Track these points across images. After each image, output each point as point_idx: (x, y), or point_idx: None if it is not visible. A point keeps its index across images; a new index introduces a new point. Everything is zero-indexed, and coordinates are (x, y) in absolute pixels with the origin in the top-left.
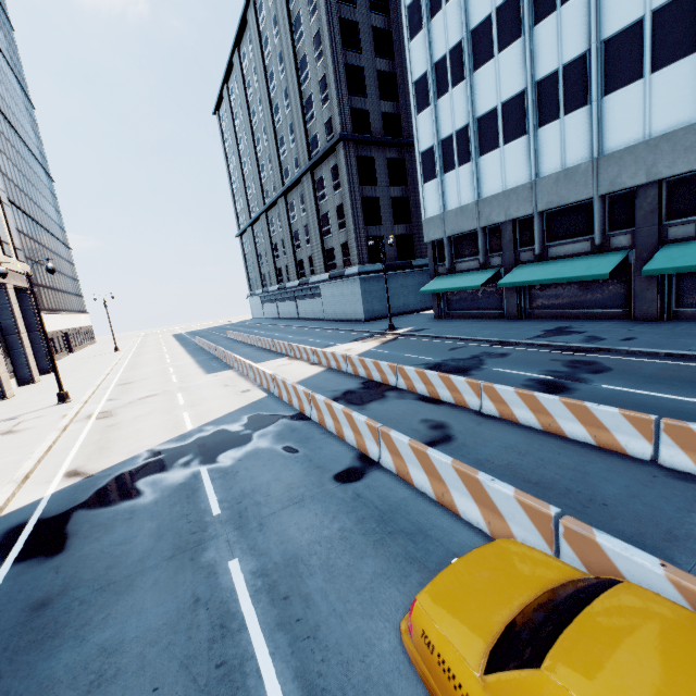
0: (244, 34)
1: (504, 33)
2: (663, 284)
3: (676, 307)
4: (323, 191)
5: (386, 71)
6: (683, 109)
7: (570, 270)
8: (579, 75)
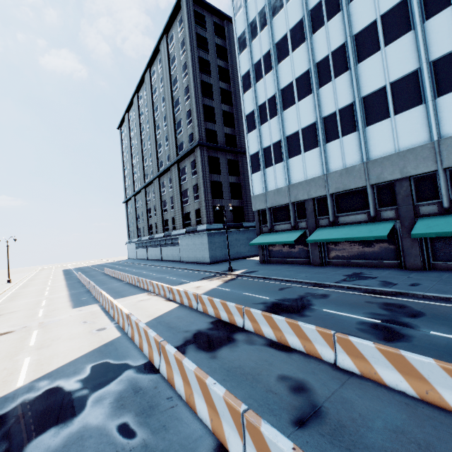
0: (142, 86)
1: (301, 91)
2: (422, 244)
3: (433, 260)
4: (185, 176)
5: (228, 111)
6: (418, 135)
7: (357, 232)
8: (349, 115)
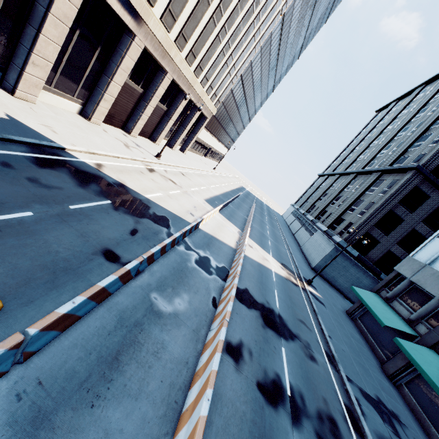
0: (438, 79)
1: None
2: None
3: None
4: (375, 188)
5: None
6: None
7: None
8: None
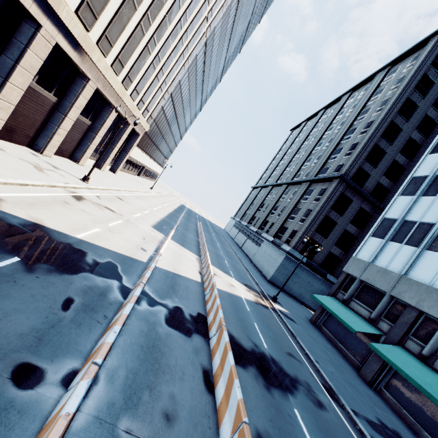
0: (334, 104)
1: None
2: None
3: None
4: (308, 196)
5: (400, 163)
6: None
7: None
8: None
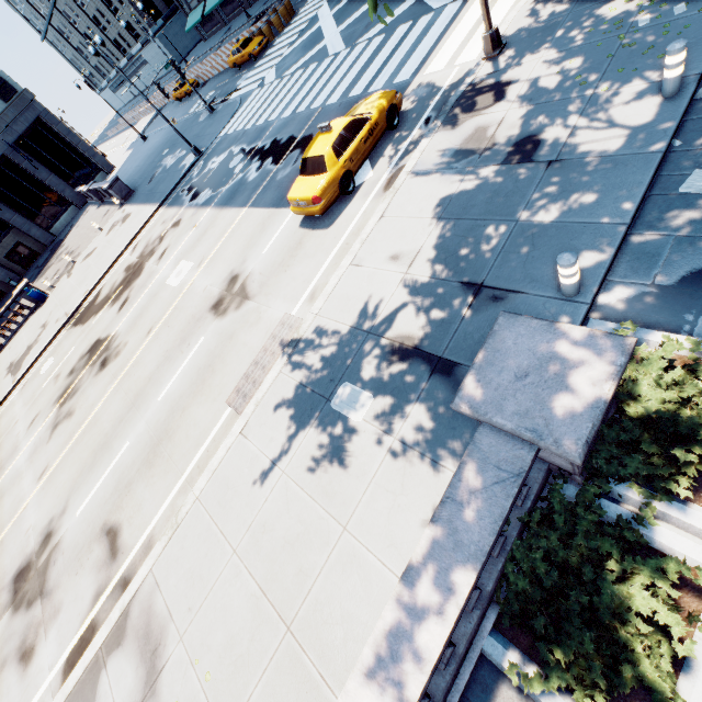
0: None
1: None
2: None
3: None
4: None
5: None
6: None
7: None
8: None
